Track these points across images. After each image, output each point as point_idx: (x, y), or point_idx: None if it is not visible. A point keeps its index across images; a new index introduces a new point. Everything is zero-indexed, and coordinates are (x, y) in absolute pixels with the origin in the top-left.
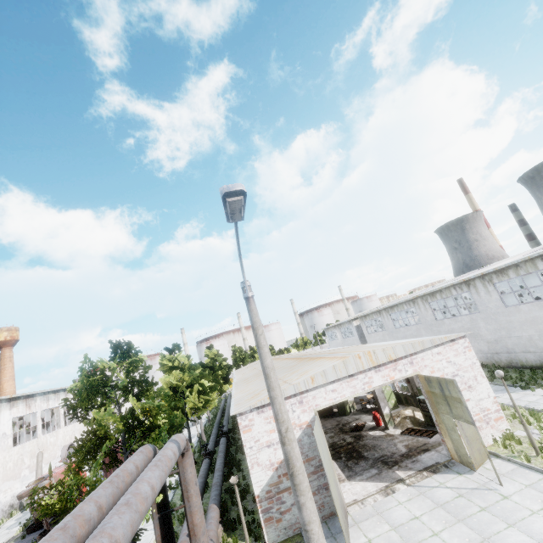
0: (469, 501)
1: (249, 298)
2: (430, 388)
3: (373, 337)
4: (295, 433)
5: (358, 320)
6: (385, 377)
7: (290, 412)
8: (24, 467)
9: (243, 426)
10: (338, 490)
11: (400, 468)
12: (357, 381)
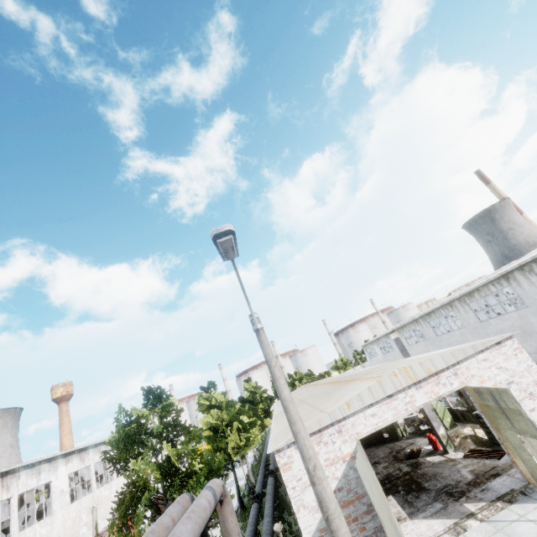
0: None
1: (258, 330)
2: (483, 400)
3: (415, 348)
4: (339, 467)
5: (395, 332)
6: (429, 394)
7: (330, 444)
8: (82, 525)
9: (282, 464)
10: (398, 532)
11: (469, 500)
12: (398, 401)
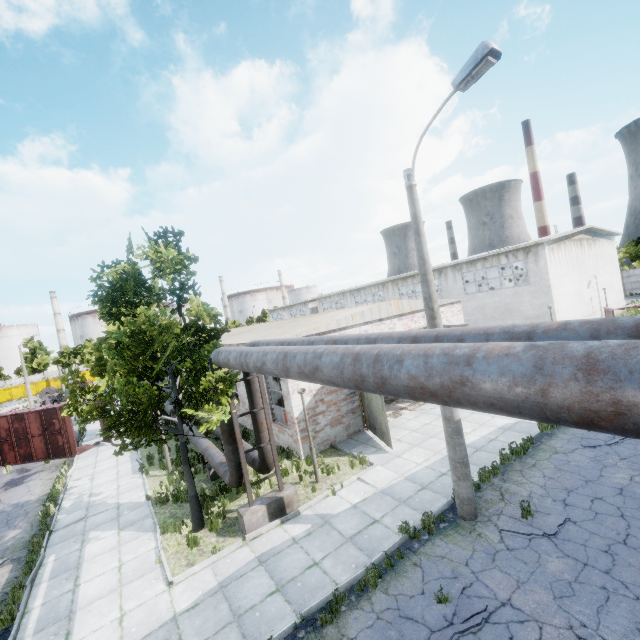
0: (462, 411)
1: (414, 186)
2: None
3: None
4: None
5: (314, 302)
6: (405, 326)
7: None
8: None
9: None
10: (369, 410)
11: (399, 403)
12: (385, 326)
